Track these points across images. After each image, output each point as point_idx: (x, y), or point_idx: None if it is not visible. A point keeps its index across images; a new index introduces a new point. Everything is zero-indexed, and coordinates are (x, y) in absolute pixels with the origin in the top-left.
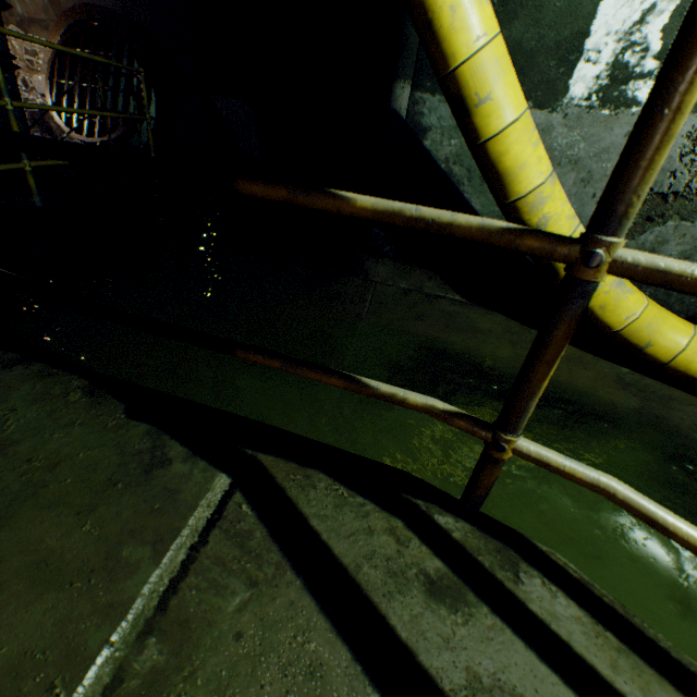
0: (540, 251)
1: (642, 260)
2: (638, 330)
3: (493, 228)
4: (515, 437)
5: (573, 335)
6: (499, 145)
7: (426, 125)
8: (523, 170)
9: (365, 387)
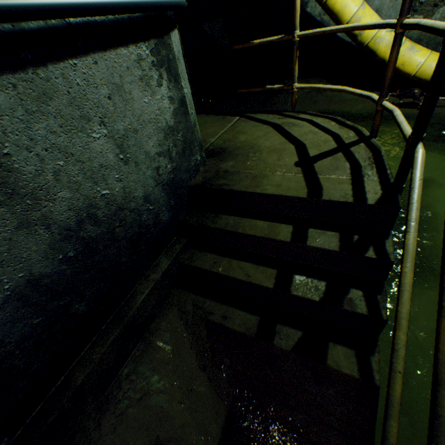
0: (287, 39)
1: (301, 34)
2: (424, 71)
3: (279, 38)
4: (295, 84)
5: (398, 88)
6: (331, 1)
7: (306, 1)
8: (345, 8)
9: (265, 88)
